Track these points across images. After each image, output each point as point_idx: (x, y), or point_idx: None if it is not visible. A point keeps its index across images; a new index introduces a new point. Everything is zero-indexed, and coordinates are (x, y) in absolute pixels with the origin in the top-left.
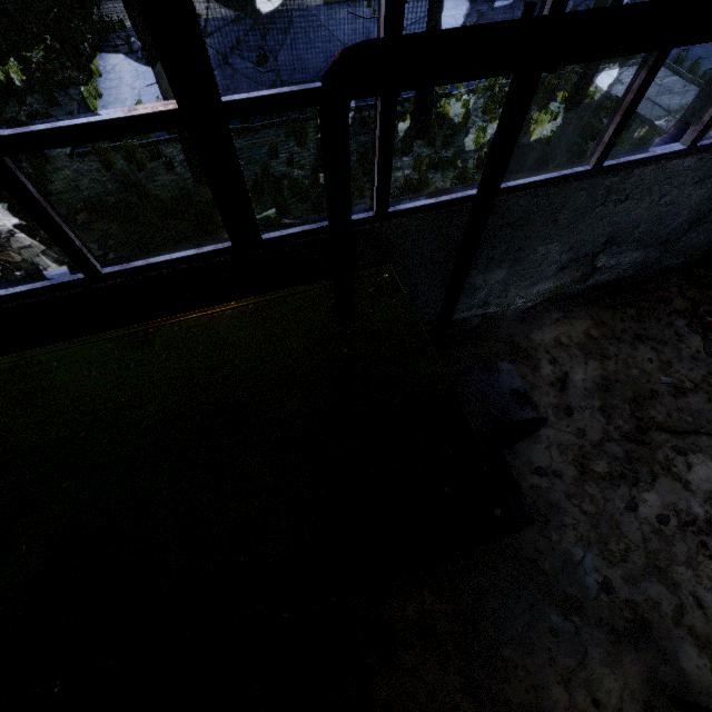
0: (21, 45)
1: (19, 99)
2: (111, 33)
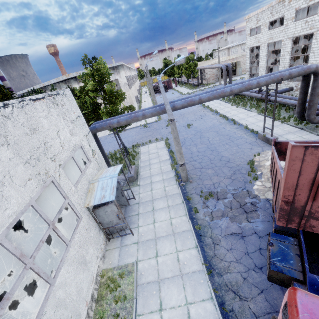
0: None
1: None
2: None
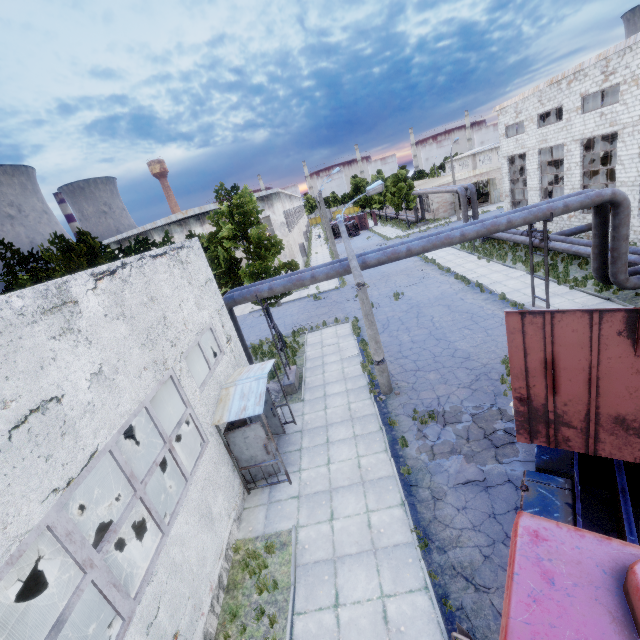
0: None
1: None
2: None
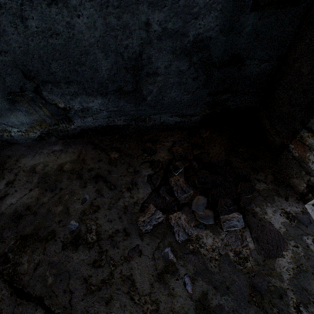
0: None
1: None
2: None
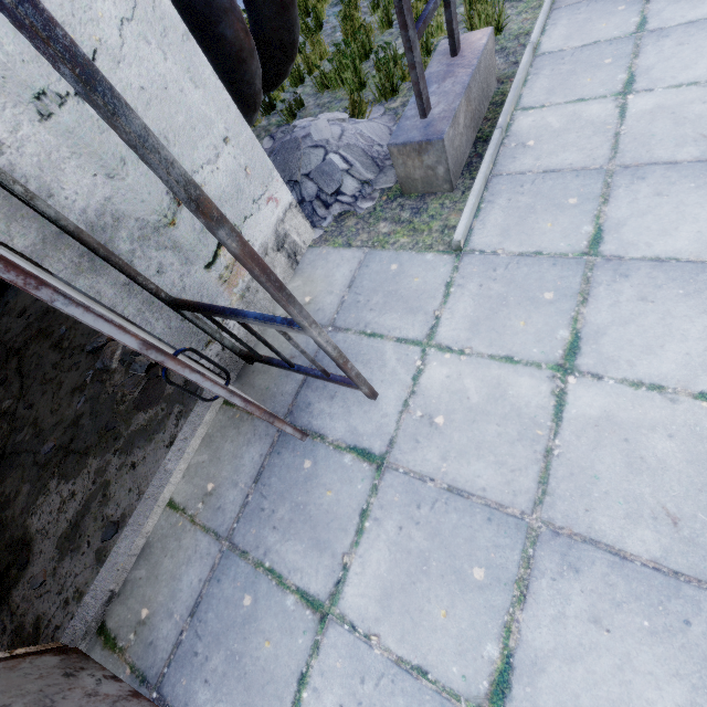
0: None
1: None
2: None
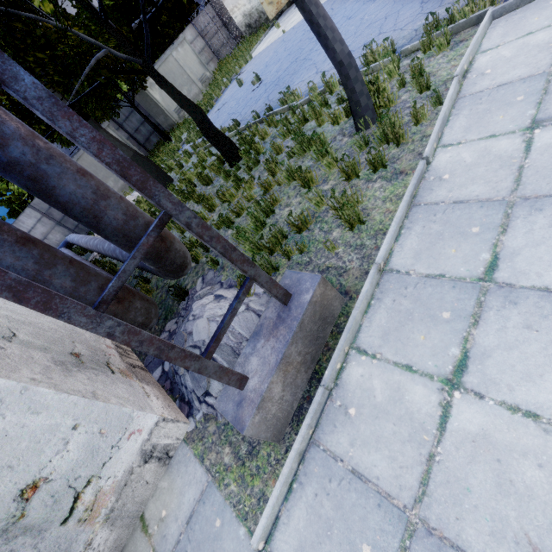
0: (213, 89)
1: (184, 129)
2: (244, 66)
